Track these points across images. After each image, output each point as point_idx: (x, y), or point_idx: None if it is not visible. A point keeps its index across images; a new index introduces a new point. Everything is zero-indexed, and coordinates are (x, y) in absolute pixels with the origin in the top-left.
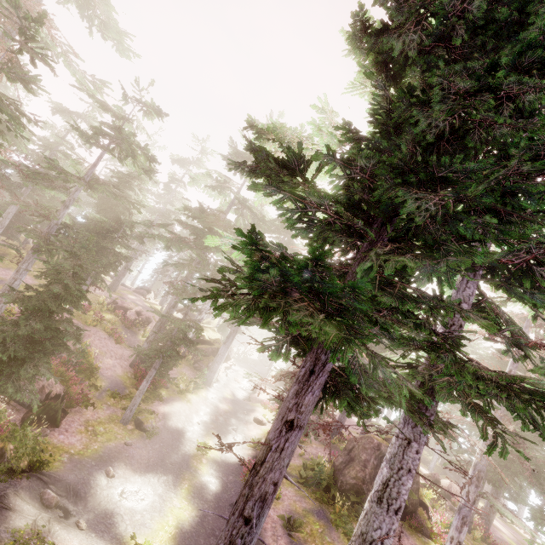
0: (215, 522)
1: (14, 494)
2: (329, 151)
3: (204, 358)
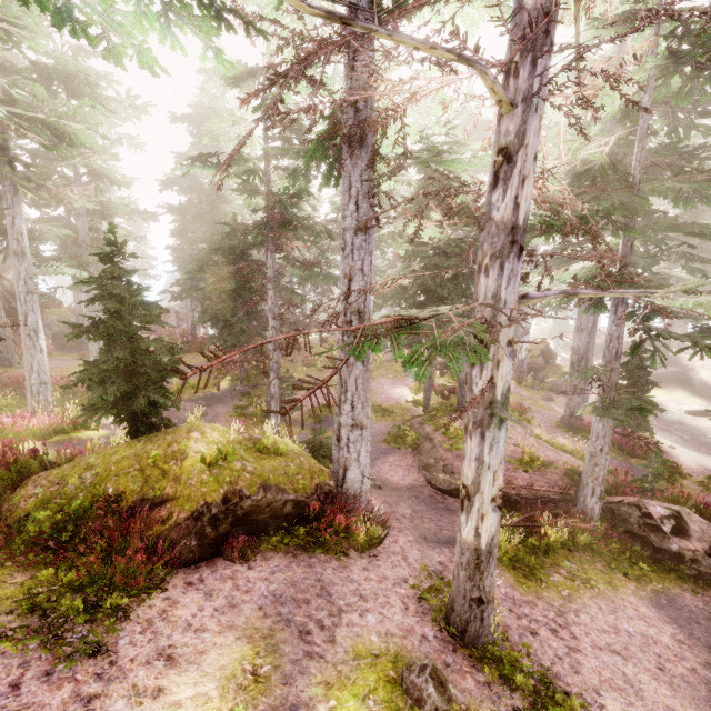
0: None
1: None
2: None
3: (547, 373)
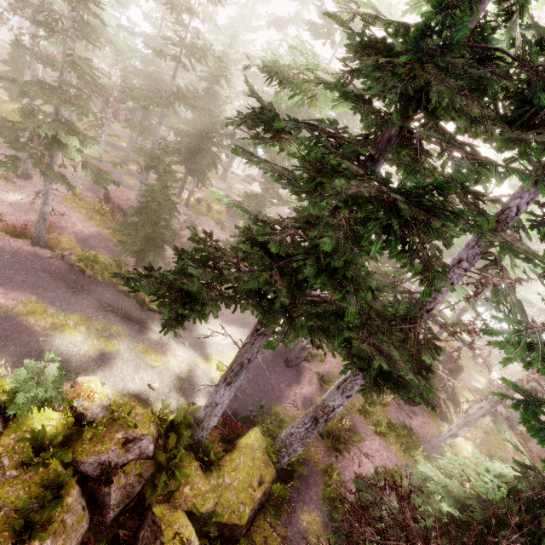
0: (271, 362)
1: (152, 322)
2: (289, 116)
3: None
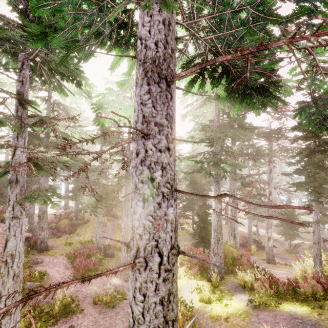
0: None
1: None
2: None
3: None
